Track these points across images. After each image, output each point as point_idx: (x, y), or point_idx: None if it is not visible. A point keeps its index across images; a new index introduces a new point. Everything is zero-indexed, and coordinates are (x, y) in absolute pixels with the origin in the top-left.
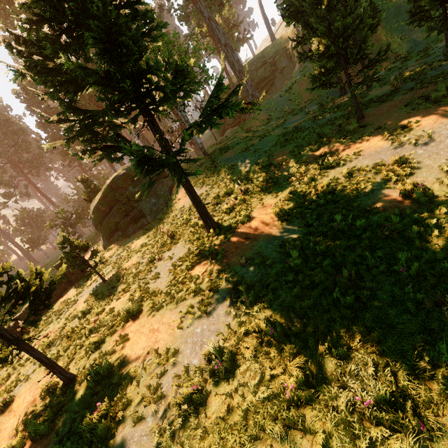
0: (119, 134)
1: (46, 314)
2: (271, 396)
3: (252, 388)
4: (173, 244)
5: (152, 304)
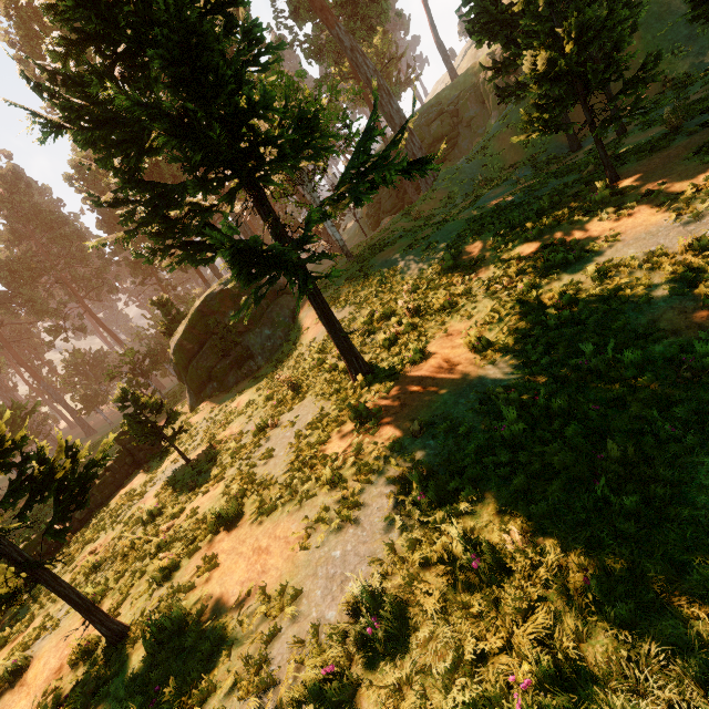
0: (209, 224)
1: (97, 515)
2: (482, 702)
3: (441, 680)
4: (296, 401)
5: (259, 503)
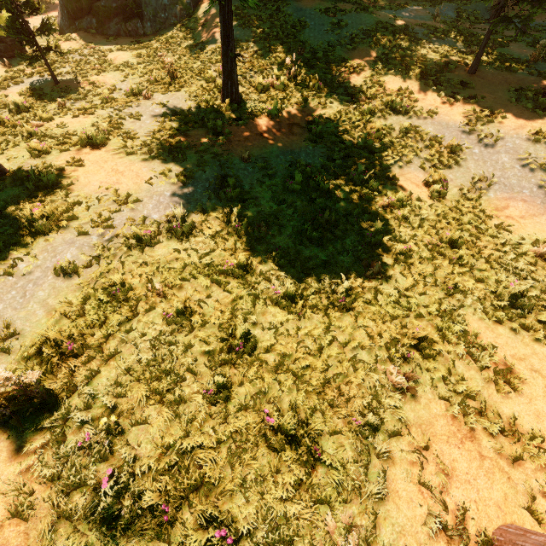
0: None
1: None
2: (212, 263)
3: (199, 254)
4: (172, 88)
5: (122, 145)
